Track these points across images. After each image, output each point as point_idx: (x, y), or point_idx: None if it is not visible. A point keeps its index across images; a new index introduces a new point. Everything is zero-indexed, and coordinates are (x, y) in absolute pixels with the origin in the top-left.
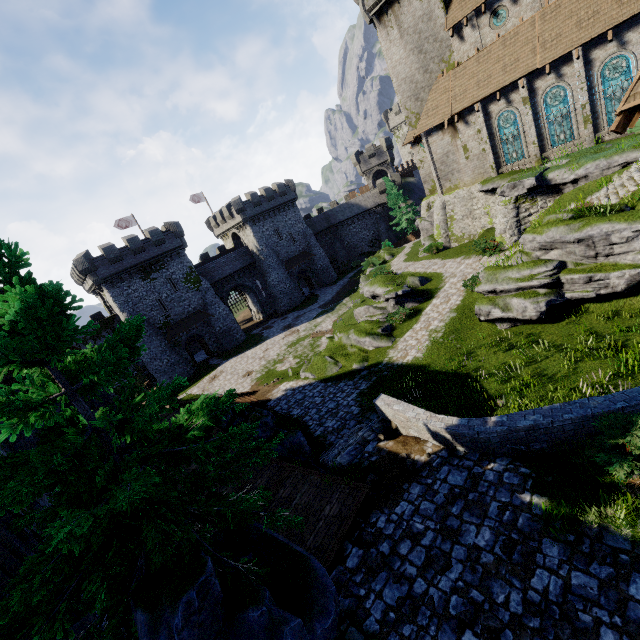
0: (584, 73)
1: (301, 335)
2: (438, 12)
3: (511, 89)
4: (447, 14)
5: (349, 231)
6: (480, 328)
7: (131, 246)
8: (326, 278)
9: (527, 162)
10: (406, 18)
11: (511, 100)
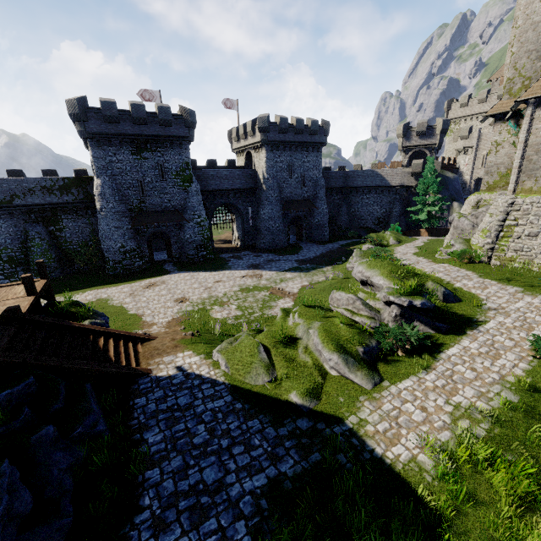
0: None
1: (261, 283)
2: None
3: None
4: None
5: (361, 199)
6: None
7: (133, 112)
8: (317, 235)
9: None
10: None
11: None
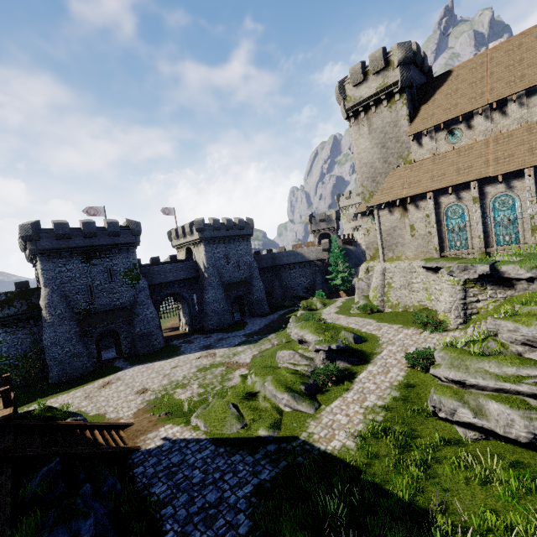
0: (534, 189)
1: (216, 360)
2: (403, 122)
3: (462, 188)
4: (410, 125)
5: (289, 274)
6: (433, 425)
7: (84, 229)
8: (259, 309)
9: (470, 252)
10: (376, 121)
11: (461, 197)
